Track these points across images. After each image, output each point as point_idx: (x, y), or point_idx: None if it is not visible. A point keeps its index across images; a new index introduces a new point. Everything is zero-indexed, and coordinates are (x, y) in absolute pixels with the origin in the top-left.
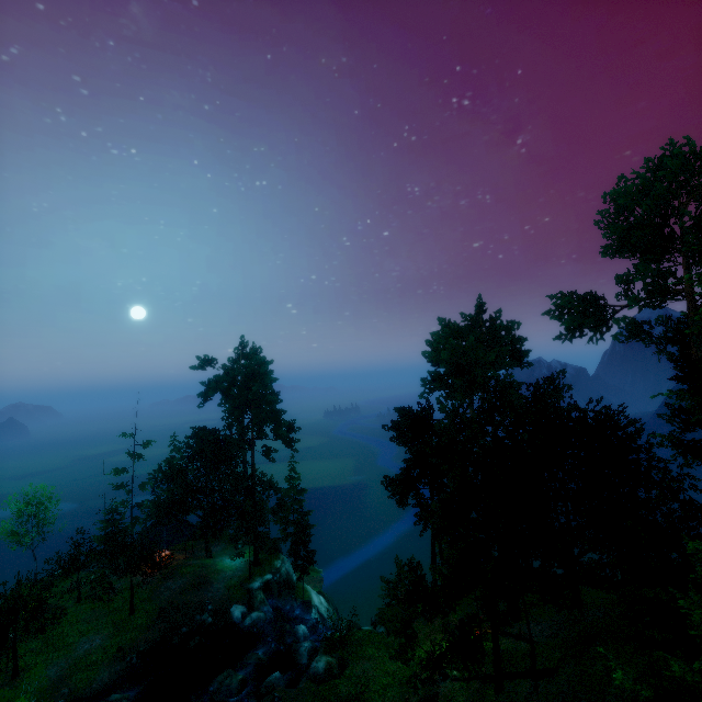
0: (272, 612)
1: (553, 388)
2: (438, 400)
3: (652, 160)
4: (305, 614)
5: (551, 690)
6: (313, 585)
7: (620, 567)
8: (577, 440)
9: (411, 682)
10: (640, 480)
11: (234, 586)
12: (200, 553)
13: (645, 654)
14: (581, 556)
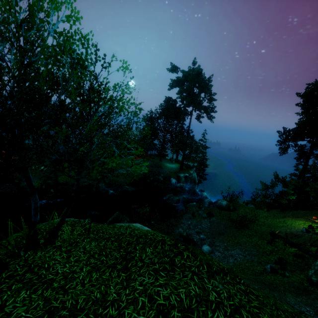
0: (187, 187)
1: None
2: None
3: None
4: None
5: None
6: None
7: None
8: None
9: None
10: None
11: (172, 172)
12: (156, 159)
13: None
14: None
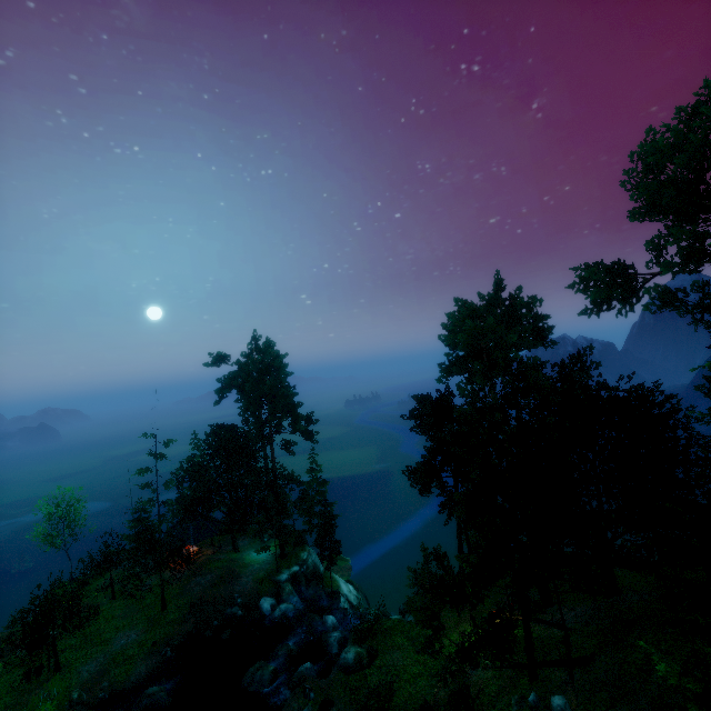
0: (301, 603)
1: (580, 367)
2: (457, 386)
3: (684, 109)
4: (334, 604)
5: (587, 679)
6: (341, 573)
7: (658, 551)
8: (608, 420)
9: (441, 675)
10: (677, 460)
11: (262, 579)
12: (227, 547)
13: (688, 641)
14: (616, 540)
